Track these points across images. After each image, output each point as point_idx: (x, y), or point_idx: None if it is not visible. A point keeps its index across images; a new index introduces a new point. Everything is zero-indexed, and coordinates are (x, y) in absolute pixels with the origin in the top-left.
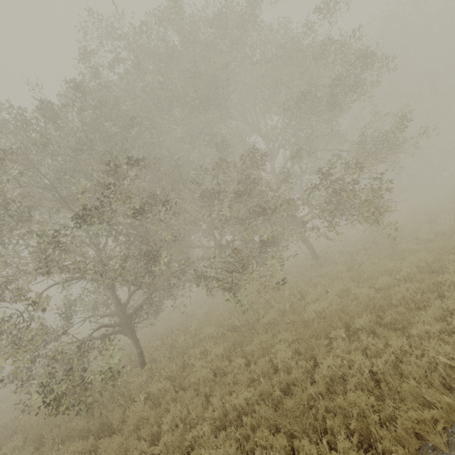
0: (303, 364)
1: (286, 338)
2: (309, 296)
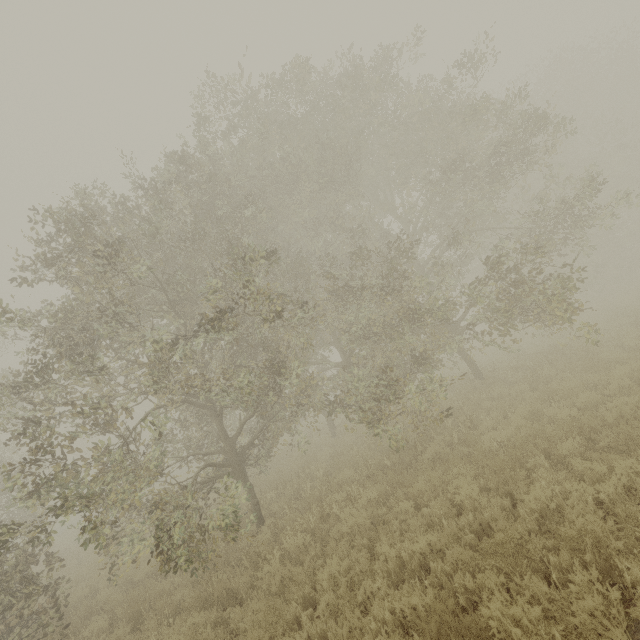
0: (498, 501)
1: (465, 473)
2: (484, 423)
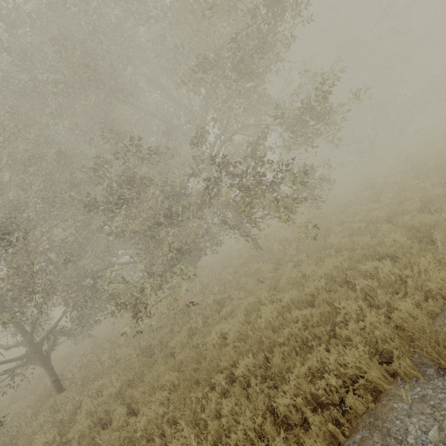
0: (168, 429)
1: (173, 380)
2: (223, 310)
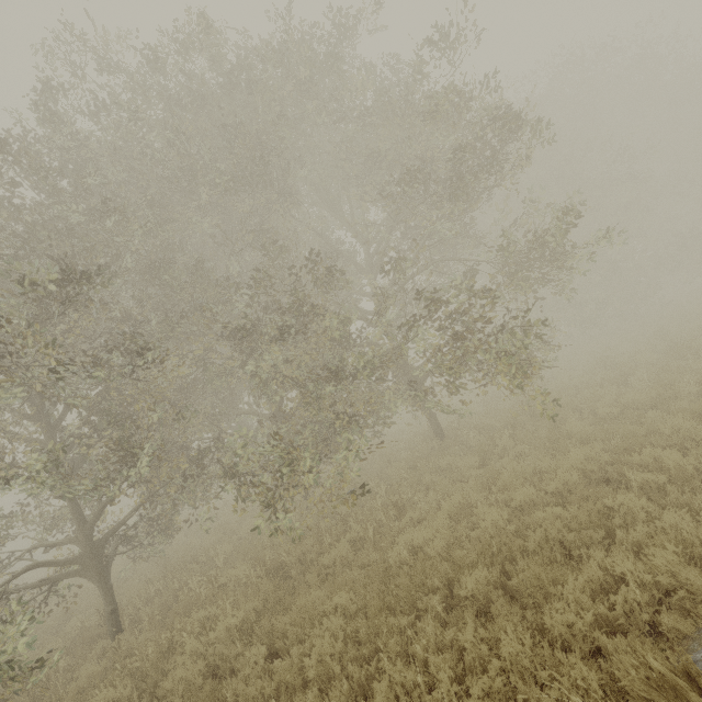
0: (357, 670)
1: (346, 605)
2: (408, 514)
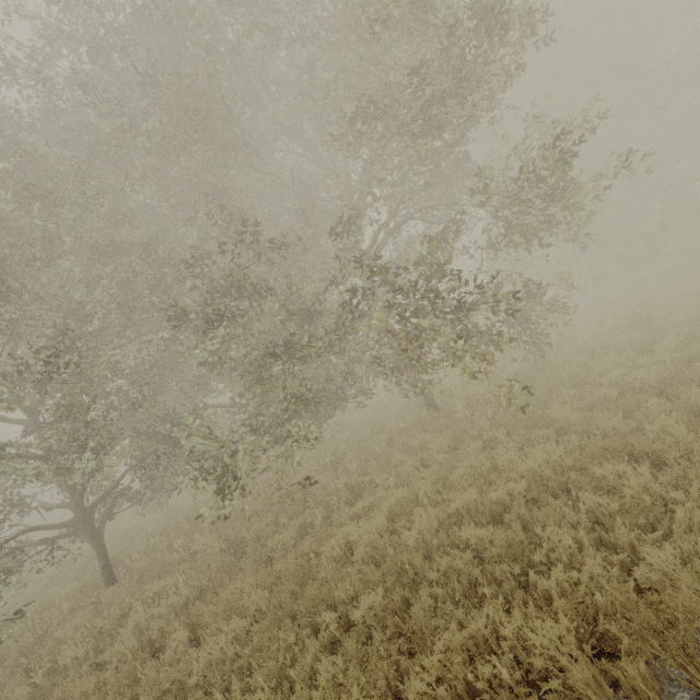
0: (237, 682)
1: (260, 603)
2: (358, 502)
